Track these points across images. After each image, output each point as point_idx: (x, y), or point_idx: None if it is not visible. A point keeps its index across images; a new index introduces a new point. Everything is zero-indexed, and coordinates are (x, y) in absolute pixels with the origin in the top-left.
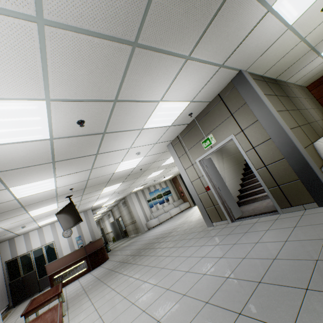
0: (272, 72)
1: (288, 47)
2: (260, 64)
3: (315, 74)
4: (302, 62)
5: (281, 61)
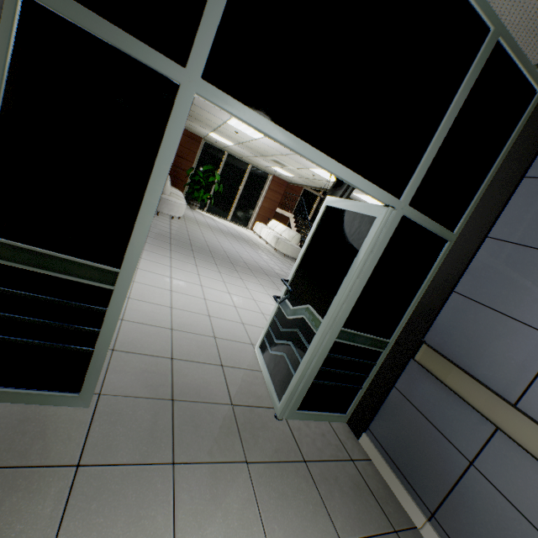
0: (194, 114)
1: (215, 122)
2: (200, 110)
3: (196, 131)
4: (205, 126)
5: (204, 118)
